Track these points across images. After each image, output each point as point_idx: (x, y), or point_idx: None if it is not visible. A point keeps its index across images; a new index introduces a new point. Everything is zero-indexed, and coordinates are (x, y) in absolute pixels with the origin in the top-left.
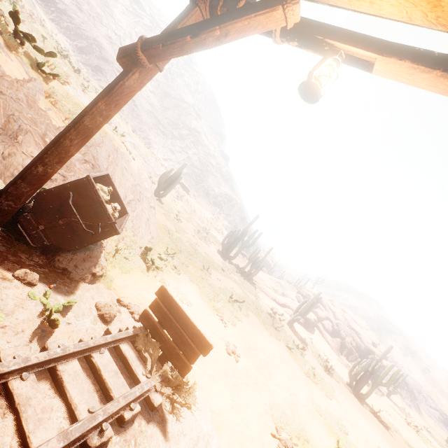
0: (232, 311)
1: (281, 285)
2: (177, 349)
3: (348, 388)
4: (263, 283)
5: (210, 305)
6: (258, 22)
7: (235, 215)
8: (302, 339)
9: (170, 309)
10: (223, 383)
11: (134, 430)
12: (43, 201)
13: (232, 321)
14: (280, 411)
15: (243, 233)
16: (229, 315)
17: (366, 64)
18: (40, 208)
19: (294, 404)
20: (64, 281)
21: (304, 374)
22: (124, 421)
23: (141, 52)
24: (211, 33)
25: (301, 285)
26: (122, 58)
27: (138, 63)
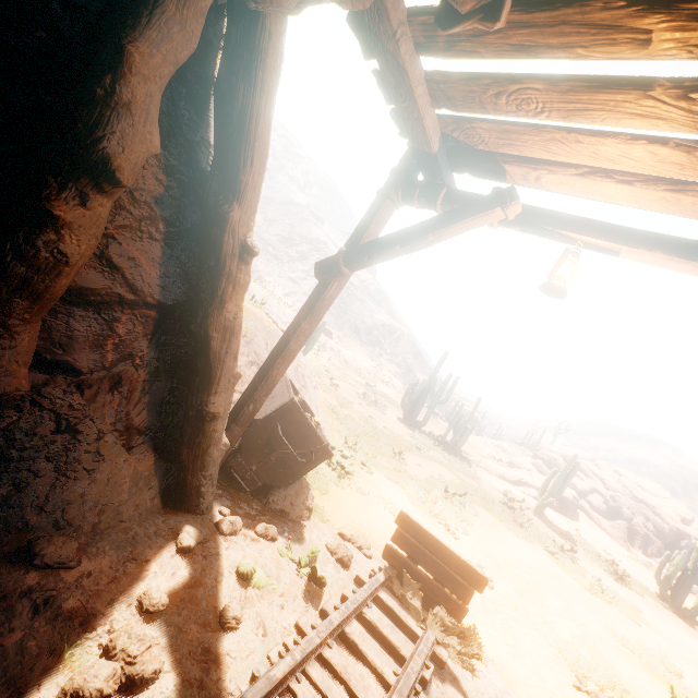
0: (456, 513)
1: (504, 449)
2: (442, 588)
3: (661, 602)
4: (476, 453)
5: (425, 510)
6: (475, 223)
7: (404, 352)
8: (564, 534)
9: (420, 540)
10: (488, 622)
11: (435, 691)
12: (251, 438)
13: (461, 528)
14: (573, 652)
15: (429, 383)
16: (454, 520)
17: (610, 251)
18: (248, 446)
19: (588, 640)
20: (288, 525)
21: (587, 590)
22: (426, 681)
23: (343, 267)
24: (423, 241)
25: (534, 442)
26: (321, 275)
27: (339, 275)
